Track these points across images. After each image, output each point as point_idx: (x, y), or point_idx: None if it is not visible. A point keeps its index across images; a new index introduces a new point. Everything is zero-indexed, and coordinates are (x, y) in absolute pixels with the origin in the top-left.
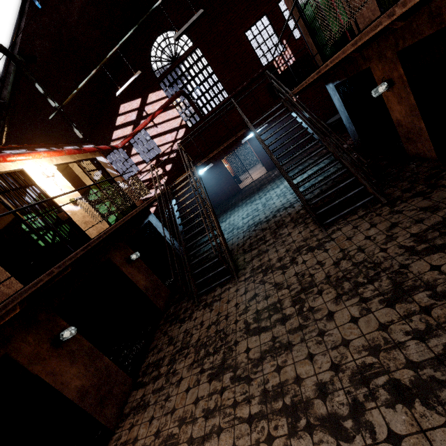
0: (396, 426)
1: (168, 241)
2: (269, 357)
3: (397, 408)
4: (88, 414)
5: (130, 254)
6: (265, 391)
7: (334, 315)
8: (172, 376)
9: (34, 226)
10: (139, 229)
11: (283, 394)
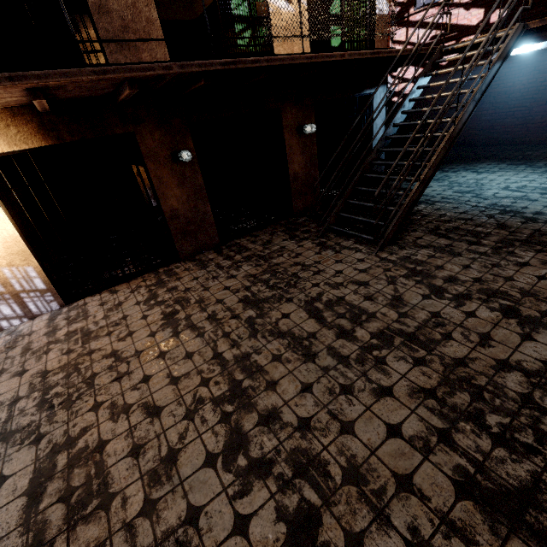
0: (256, 525)
1: (373, 142)
2: (287, 341)
3: (279, 525)
4: (171, 233)
5: (308, 123)
6: (247, 356)
7: (387, 397)
8: (234, 268)
9: (240, 10)
10: (355, 100)
11: (250, 375)
